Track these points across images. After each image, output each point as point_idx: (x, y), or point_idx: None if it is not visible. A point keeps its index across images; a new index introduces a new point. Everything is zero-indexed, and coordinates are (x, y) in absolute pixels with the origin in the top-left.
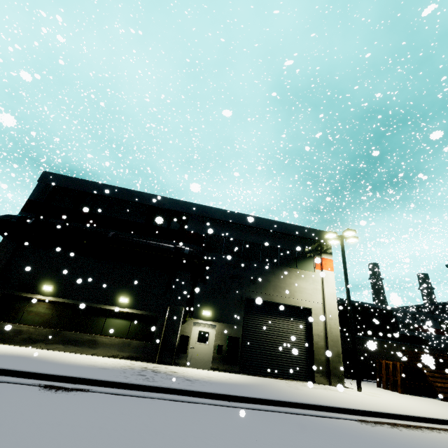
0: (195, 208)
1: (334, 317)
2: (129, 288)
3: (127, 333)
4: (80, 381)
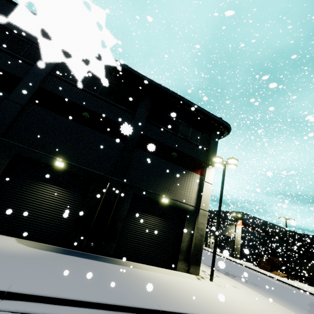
0: (210, 211)
1: (239, 240)
2: None
3: None
4: None
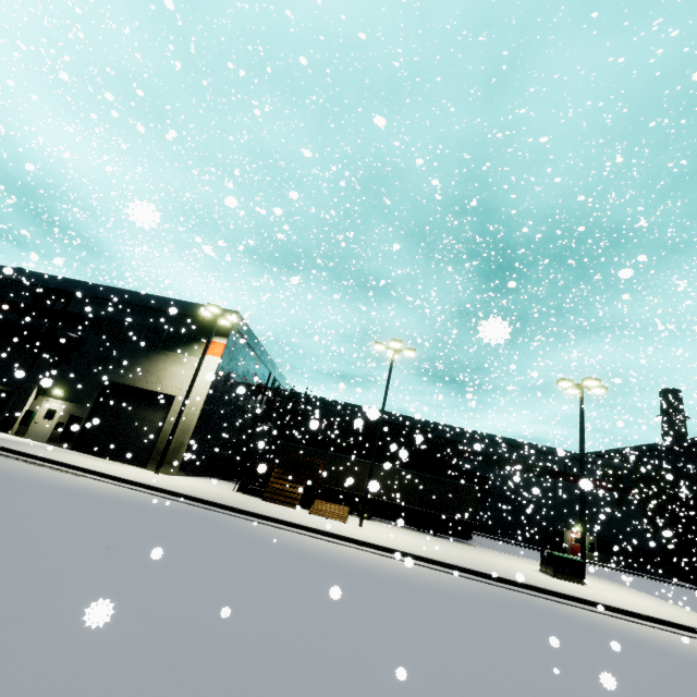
0: (84, 287)
1: (196, 406)
2: None
3: None
4: None
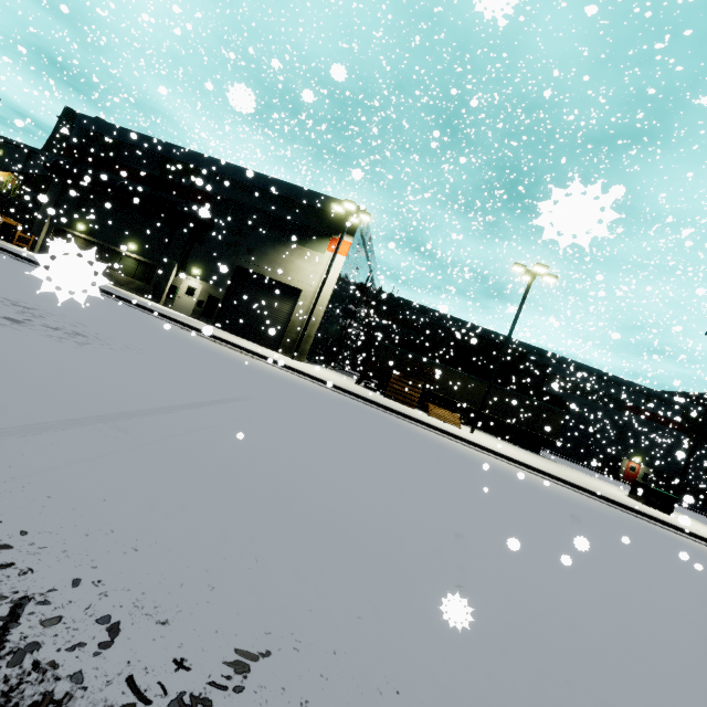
0: (209, 162)
1: (321, 303)
2: (139, 238)
3: (134, 275)
4: (37, 264)
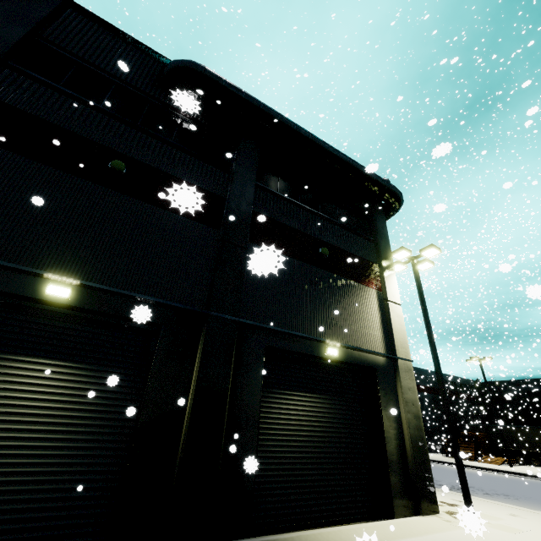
0: None
1: None
2: None
3: None
4: None
